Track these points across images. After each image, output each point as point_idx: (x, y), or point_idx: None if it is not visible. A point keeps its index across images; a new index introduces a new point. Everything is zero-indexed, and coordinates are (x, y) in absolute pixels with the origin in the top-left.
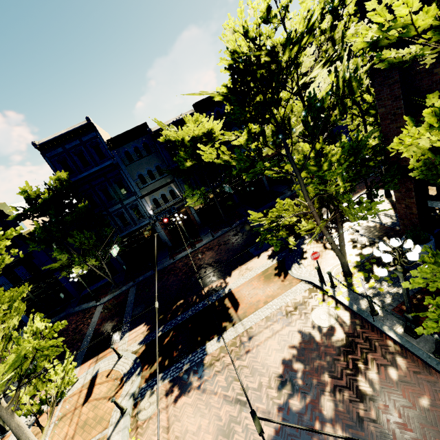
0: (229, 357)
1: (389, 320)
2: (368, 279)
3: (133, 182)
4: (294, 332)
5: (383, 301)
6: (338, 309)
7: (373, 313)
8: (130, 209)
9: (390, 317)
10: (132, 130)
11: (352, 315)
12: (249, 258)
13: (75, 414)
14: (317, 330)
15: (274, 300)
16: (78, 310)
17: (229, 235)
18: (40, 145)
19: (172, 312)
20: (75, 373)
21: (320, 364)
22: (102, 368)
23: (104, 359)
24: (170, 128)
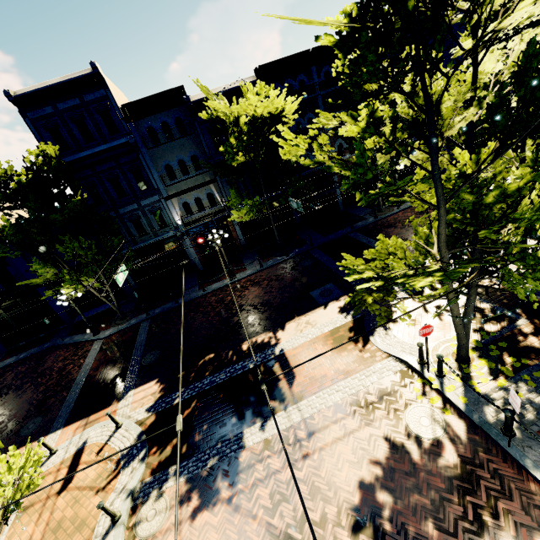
0: (277, 460)
1: (534, 450)
2: (496, 373)
3: (157, 175)
4: (378, 438)
5: (523, 415)
6: (448, 413)
7: (508, 433)
8: (149, 213)
9: (535, 445)
10: (161, 96)
11: (470, 428)
12: (312, 307)
13: (46, 507)
14: (414, 441)
15: (348, 379)
16: (69, 342)
17: (284, 267)
18: (18, 97)
19: (198, 370)
20: (54, 439)
21: (420, 501)
22: (91, 438)
23: (96, 424)
24: (218, 99)
